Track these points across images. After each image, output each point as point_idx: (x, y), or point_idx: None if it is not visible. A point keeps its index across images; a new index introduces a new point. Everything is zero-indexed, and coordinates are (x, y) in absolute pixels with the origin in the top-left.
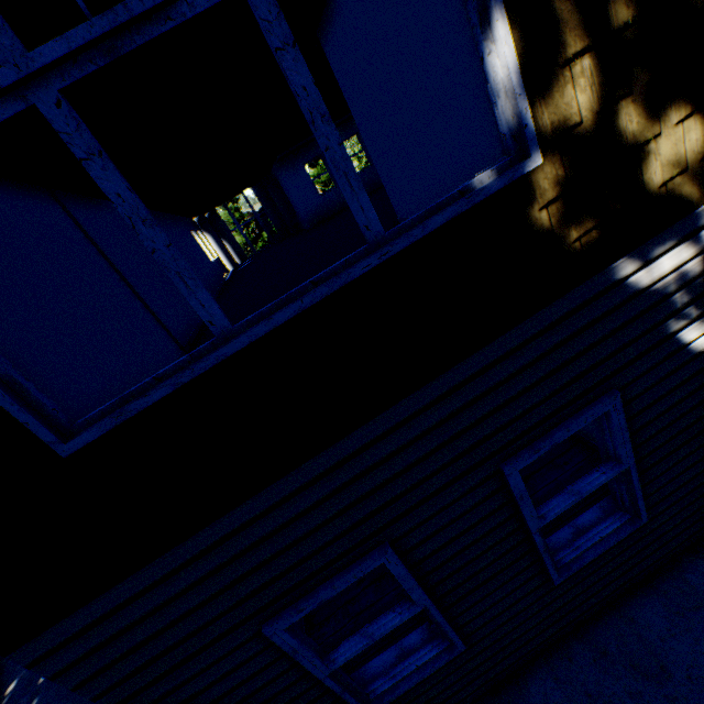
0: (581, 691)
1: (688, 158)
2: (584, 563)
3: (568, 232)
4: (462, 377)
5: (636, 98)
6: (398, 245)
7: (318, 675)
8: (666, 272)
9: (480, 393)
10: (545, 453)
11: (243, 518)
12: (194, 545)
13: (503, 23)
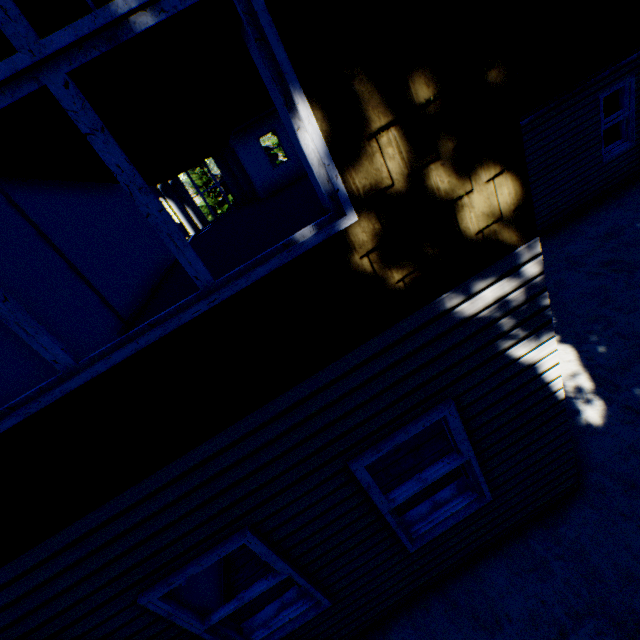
0: (431, 637)
1: (502, 209)
2: (436, 535)
3: (391, 274)
4: (303, 395)
5: (445, 161)
6: (225, 293)
7: (195, 631)
8: (490, 302)
9: (321, 406)
10: (437, 424)
11: (108, 514)
12: (64, 537)
13: (304, 106)
